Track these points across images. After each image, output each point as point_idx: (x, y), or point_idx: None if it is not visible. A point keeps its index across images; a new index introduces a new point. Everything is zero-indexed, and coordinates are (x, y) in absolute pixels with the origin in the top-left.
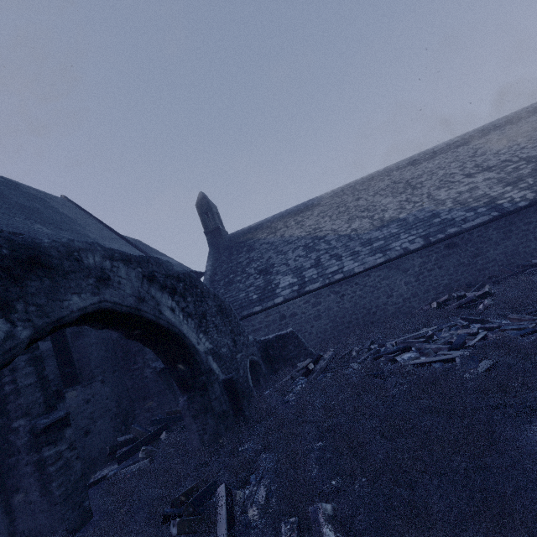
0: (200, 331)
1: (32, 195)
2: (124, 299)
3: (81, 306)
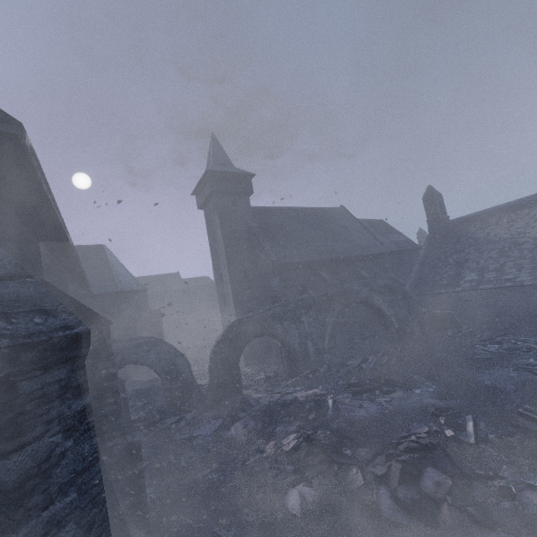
0: (389, 307)
1: (330, 217)
2: (362, 298)
3: (353, 301)
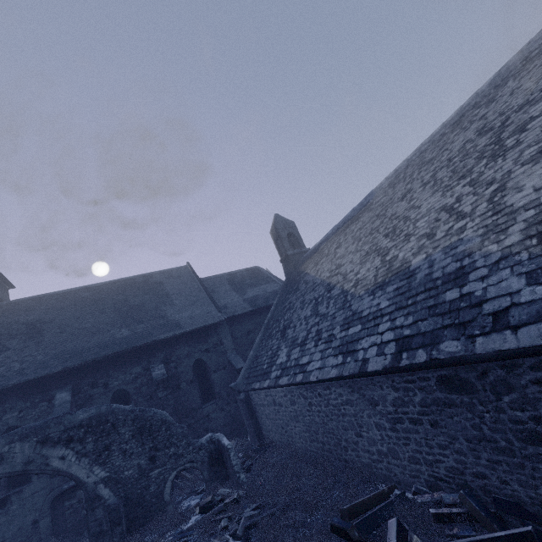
0: (97, 464)
1: (153, 285)
2: (14, 468)
3: None
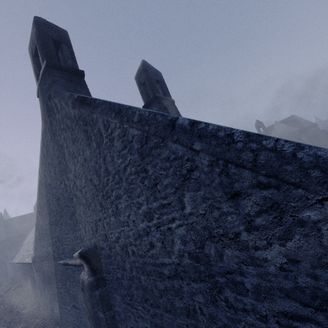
0: None
1: None
2: None
3: None
